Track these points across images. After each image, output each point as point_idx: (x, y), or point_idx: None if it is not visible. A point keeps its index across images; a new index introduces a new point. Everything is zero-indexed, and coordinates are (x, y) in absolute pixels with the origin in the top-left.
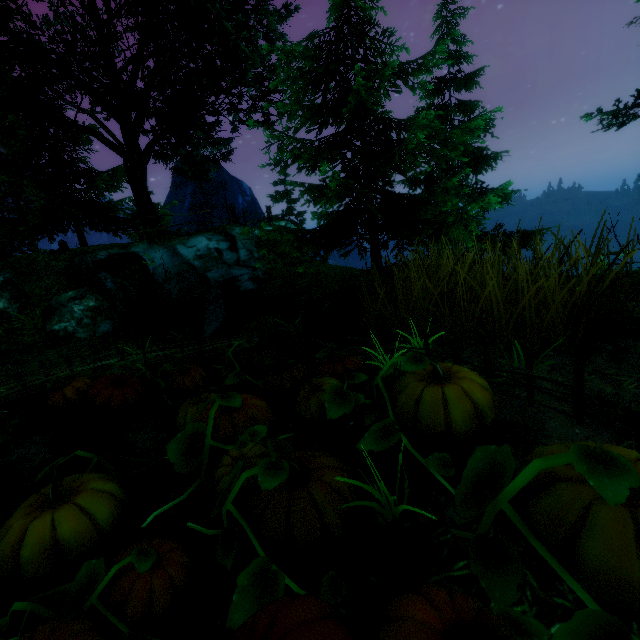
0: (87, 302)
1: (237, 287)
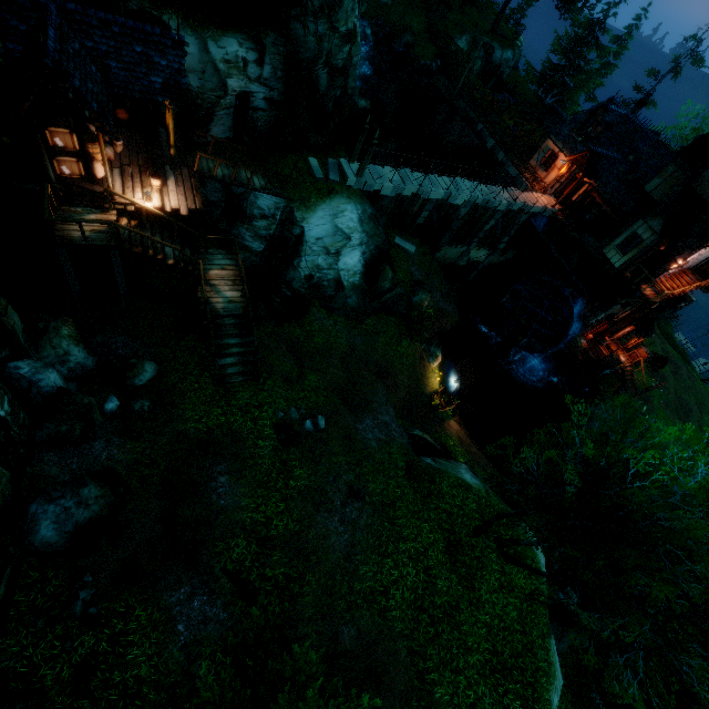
0: (480, 62)
1: (502, 76)
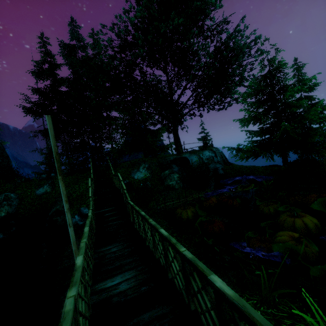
0: (176, 174)
1: (217, 172)
